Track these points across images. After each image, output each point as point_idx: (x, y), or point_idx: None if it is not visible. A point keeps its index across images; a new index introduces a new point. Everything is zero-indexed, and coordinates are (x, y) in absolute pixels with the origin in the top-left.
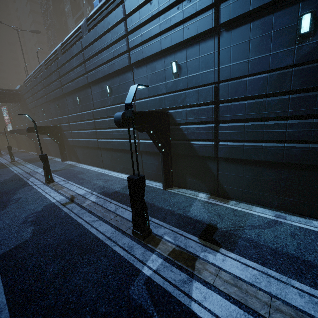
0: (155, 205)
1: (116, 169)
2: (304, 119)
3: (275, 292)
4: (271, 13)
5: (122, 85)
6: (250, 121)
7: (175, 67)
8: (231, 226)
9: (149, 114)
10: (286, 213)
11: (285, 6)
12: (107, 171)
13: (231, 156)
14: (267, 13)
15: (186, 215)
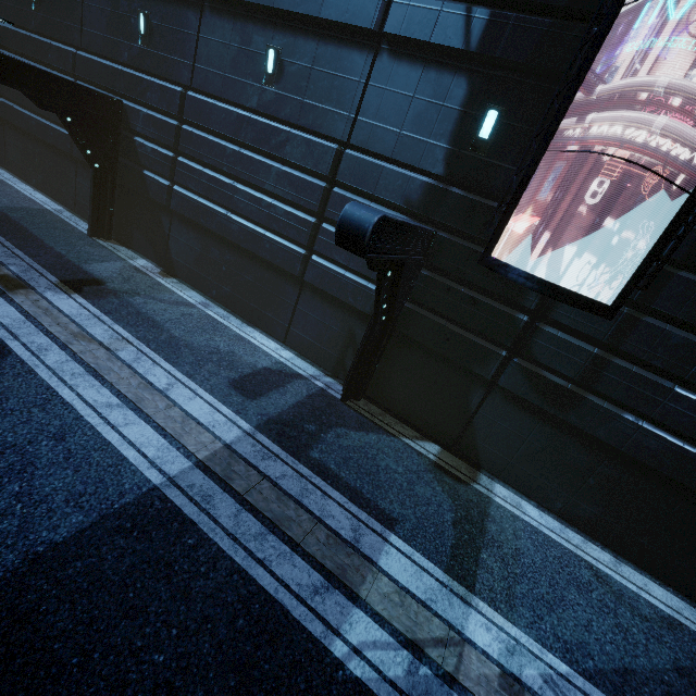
0: (44, 242)
1: (30, 179)
2: (253, 188)
3: (84, 324)
4: (252, 21)
5: (62, 1)
6: (211, 169)
7: (143, 24)
8: (124, 290)
9: (65, 84)
10: (219, 306)
11: (264, 22)
12: (8, 175)
13: (182, 211)
14: (249, 17)
15: (79, 265)
